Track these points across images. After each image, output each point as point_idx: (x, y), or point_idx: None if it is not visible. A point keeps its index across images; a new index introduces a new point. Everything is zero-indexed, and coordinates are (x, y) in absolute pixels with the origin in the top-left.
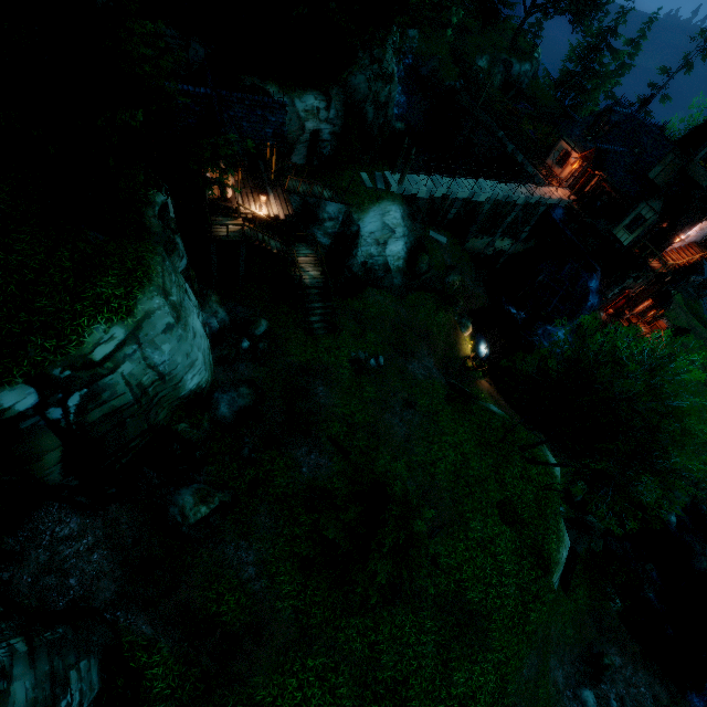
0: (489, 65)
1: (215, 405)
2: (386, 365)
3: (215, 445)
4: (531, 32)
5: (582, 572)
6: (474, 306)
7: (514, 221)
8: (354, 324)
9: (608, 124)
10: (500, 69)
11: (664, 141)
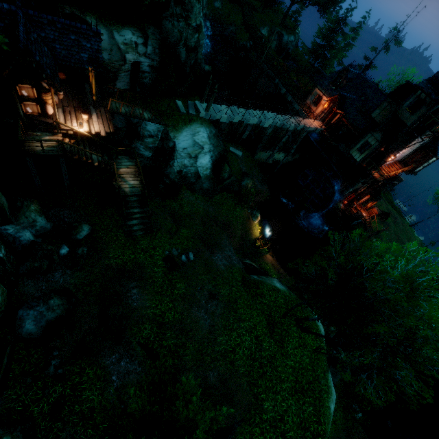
0: (269, 34)
1: (19, 323)
2: (195, 258)
3: (18, 366)
4: (294, 17)
5: (338, 398)
6: (261, 199)
7: (286, 141)
8: (170, 222)
9: (346, 79)
10: (276, 37)
11: (380, 93)
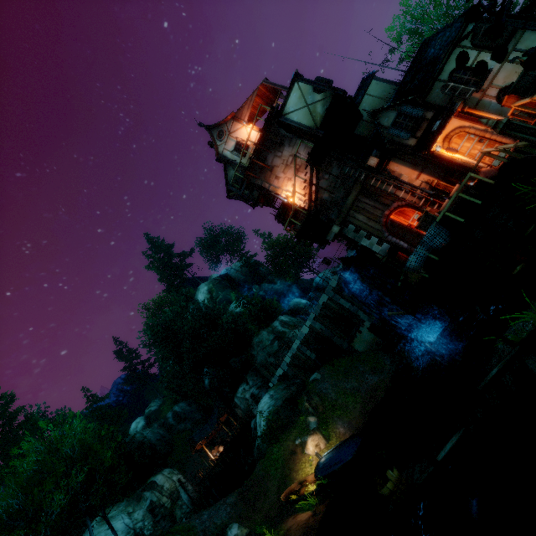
0: None
1: None
2: None
3: None
4: None
5: None
6: (378, 398)
7: None
8: None
9: None
10: None
11: None
